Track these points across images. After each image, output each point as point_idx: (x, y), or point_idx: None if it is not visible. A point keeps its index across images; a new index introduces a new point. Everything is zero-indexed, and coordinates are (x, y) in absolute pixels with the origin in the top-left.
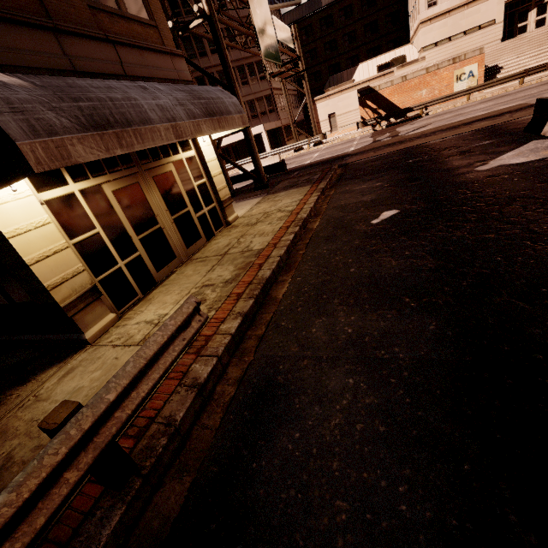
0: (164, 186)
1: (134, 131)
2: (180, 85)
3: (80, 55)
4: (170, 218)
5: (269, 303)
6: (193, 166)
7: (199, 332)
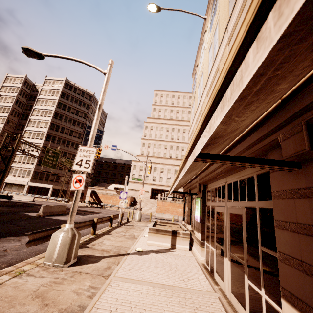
0: None
1: None
2: None
3: None
4: None
5: None
6: None
7: None
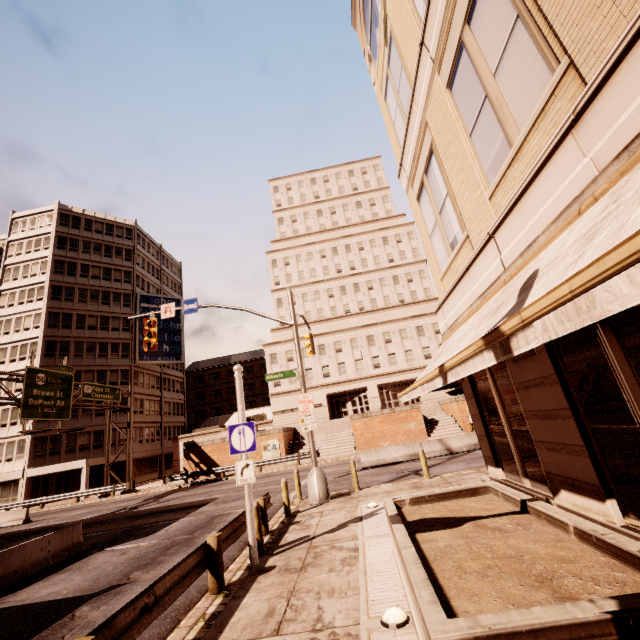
0: None
1: None
2: None
3: None
4: None
5: None
6: None
7: None
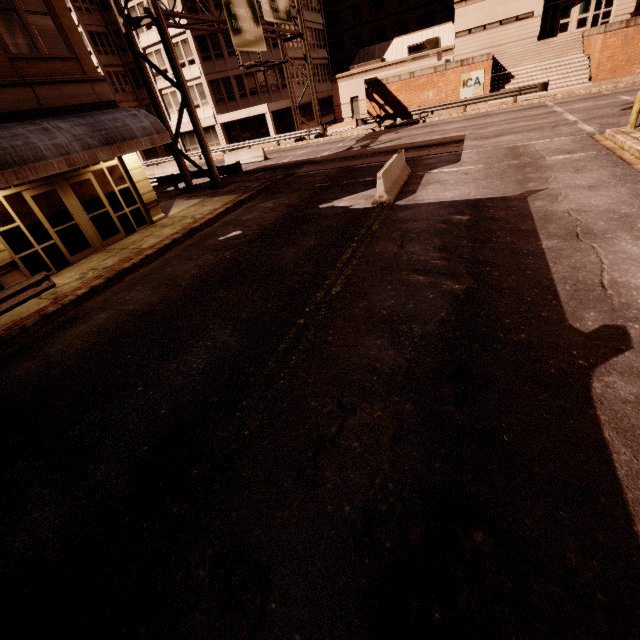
0: (82, 191)
1: (30, 167)
2: (86, 118)
3: (1, 101)
4: (87, 217)
5: (118, 283)
6: (115, 174)
7: (65, 294)
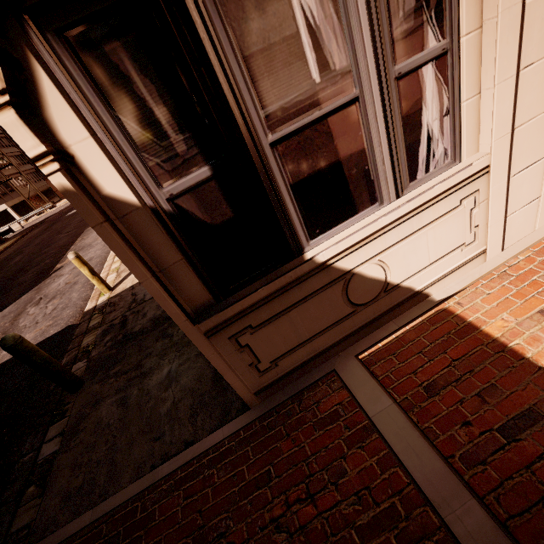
0: None
1: None
2: None
3: None
4: None
5: None
6: None
7: None
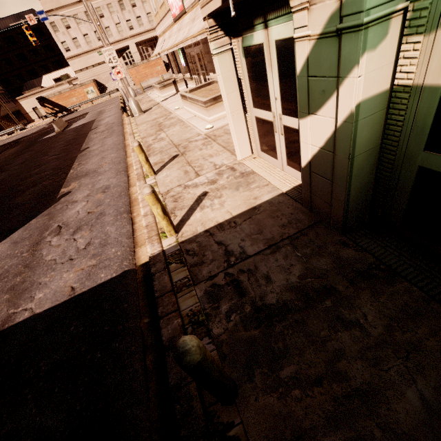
0: None
1: None
2: None
3: None
4: None
5: None
6: None
7: None
